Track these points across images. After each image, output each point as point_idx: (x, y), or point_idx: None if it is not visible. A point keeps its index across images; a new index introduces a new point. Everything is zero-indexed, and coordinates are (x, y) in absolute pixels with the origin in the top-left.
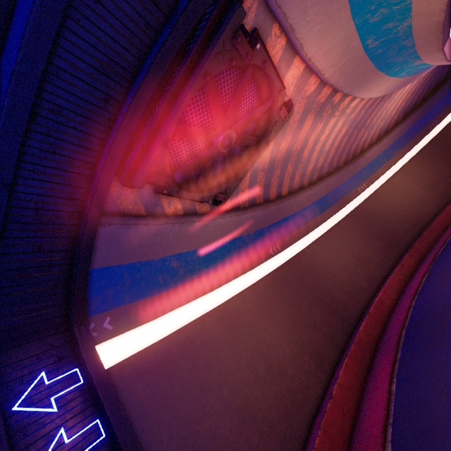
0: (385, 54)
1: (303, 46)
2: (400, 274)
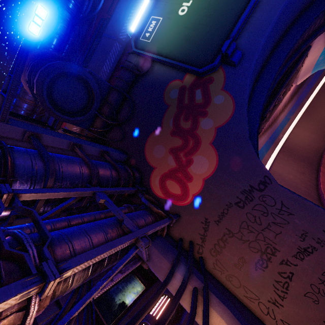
0: (319, 63)
1: (305, 60)
2: (324, 176)
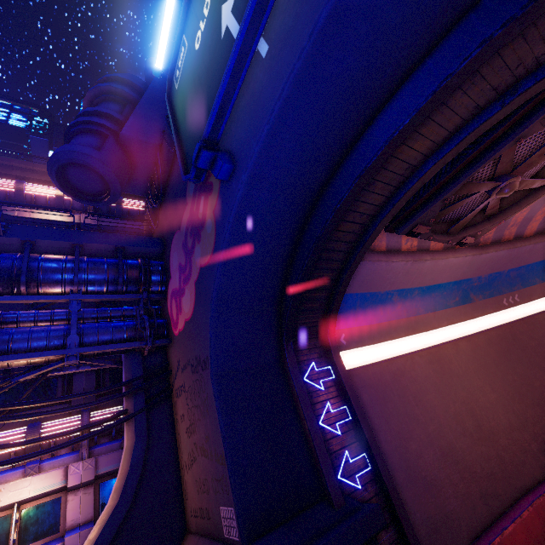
0: None
1: None
2: None
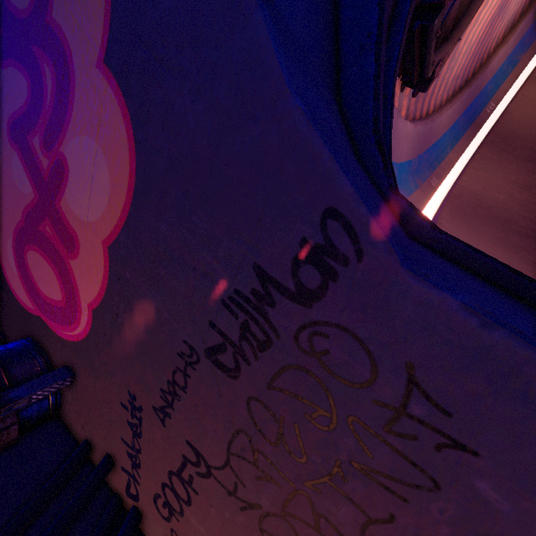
0: None
1: None
2: None
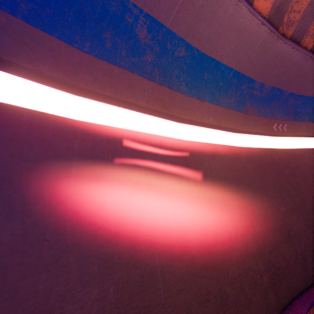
0: None
1: None
2: None
